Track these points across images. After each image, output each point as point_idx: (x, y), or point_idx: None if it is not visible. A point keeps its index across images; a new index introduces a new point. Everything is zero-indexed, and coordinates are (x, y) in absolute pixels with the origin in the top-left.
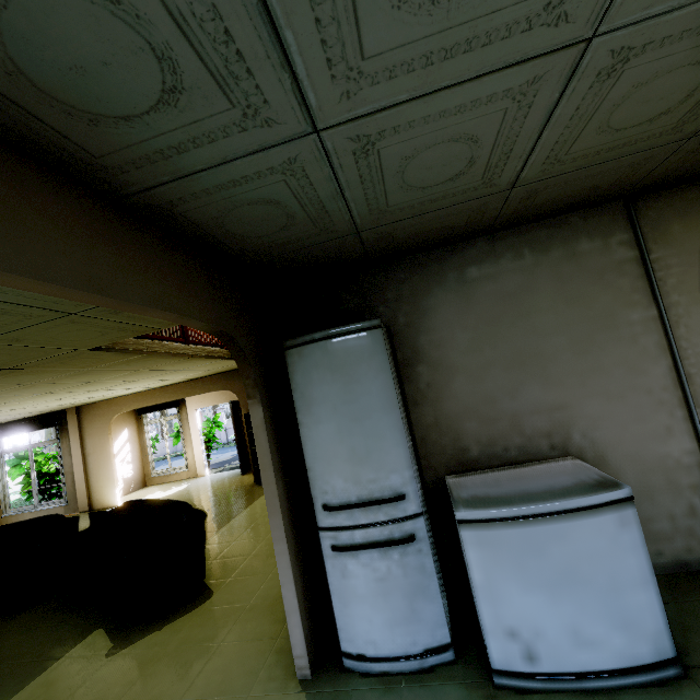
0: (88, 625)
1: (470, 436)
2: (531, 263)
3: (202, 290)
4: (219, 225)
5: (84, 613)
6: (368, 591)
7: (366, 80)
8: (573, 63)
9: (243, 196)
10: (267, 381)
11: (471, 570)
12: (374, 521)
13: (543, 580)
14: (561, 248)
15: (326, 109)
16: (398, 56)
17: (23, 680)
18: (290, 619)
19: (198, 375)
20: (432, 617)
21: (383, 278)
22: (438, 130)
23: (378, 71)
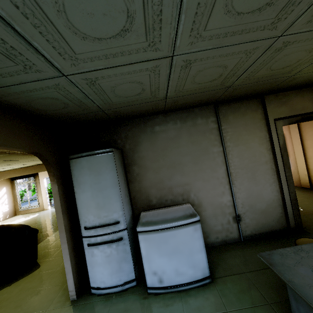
0: None
1: (153, 195)
2: (179, 126)
3: (22, 133)
4: (29, 105)
5: None
6: (102, 261)
7: (81, 61)
8: (170, 63)
9: (37, 95)
10: (62, 173)
11: (141, 250)
12: (106, 233)
13: (166, 252)
14: (191, 121)
15: (66, 69)
16: (92, 54)
17: None
18: (68, 276)
19: None
20: (128, 269)
21: (120, 128)
22: (123, 79)
23: (85, 58)
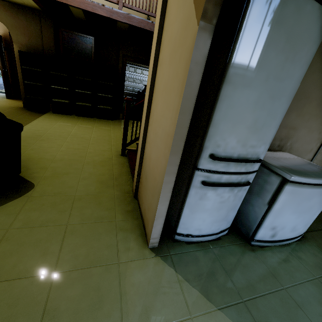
0: None
1: None
2: None
3: None
4: None
5: None
6: (211, 207)
7: None
8: None
9: None
10: None
11: (277, 204)
12: (238, 171)
13: (301, 210)
14: None
15: None
16: None
17: None
18: (157, 221)
19: None
20: (231, 218)
21: None
22: None
23: None
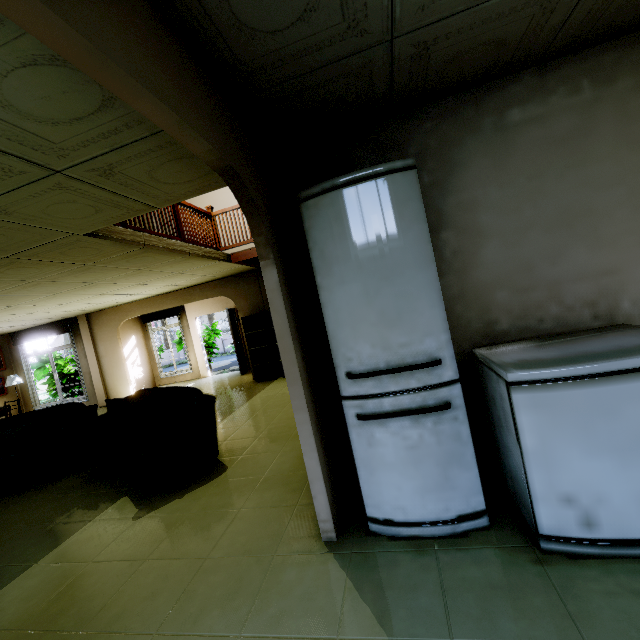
0: (114, 493)
1: (500, 308)
2: (589, 98)
3: (204, 104)
4: None
5: (110, 484)
6: (397, 459)
7: None
8: None
9: None
10: (279, 244)
11: (523, 435)
12: (405, 388)
13: (612, 444)
14: (631, 76)
15: None
16: None
17: (59, 538)
18: (313, 486)
19: (196, 281)
20: (467, 485)
21: (405, 130)
22: None
23: None
